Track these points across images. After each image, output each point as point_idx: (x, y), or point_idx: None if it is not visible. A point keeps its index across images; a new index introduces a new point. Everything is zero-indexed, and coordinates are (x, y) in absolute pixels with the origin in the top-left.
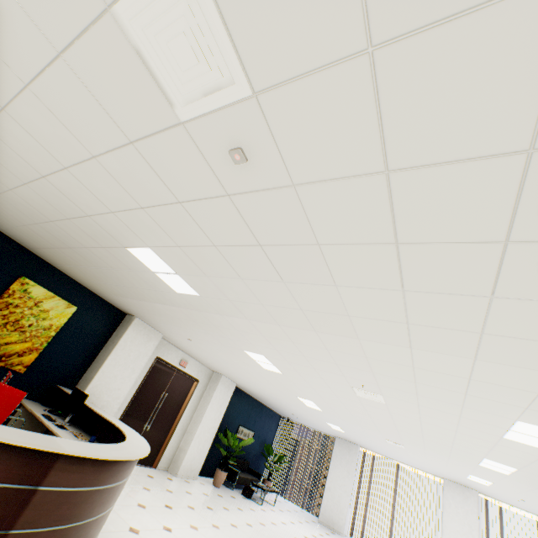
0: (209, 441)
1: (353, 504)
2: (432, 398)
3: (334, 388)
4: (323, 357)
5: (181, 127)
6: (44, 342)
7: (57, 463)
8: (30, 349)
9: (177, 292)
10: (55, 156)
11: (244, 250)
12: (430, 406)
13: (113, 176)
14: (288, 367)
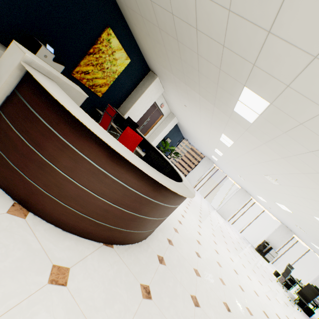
0: (157, 143)
1: (198, 179)
2: (308, 202)
3: (253, 167)
4: (278, 170)
5: None
6: (111, 81)
7: None
8: (105, 84)
9: (233, 110)
10: None
11: None
12: (300, 200)
13: None
14: (240, 151)
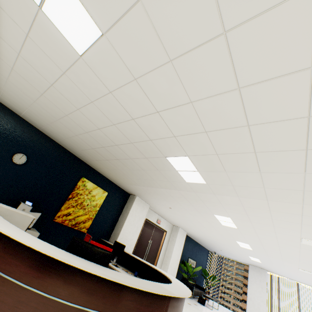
0: (176, 269)
1: (267, 309)
2: None
3: (281, 238)
4: (291, 220)
5: (308, 70)
6: (94, 214)
7: (170, 302)
8: (88, 218)
9: (186, 182)
10: (154, 105)
11: (283, 153)
12: None
13: (196, 113)
14: (247, 225)
